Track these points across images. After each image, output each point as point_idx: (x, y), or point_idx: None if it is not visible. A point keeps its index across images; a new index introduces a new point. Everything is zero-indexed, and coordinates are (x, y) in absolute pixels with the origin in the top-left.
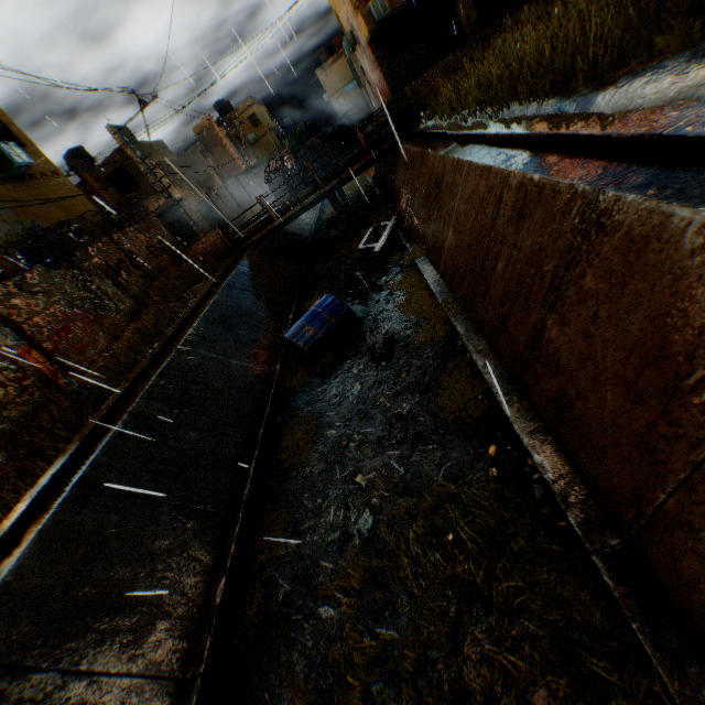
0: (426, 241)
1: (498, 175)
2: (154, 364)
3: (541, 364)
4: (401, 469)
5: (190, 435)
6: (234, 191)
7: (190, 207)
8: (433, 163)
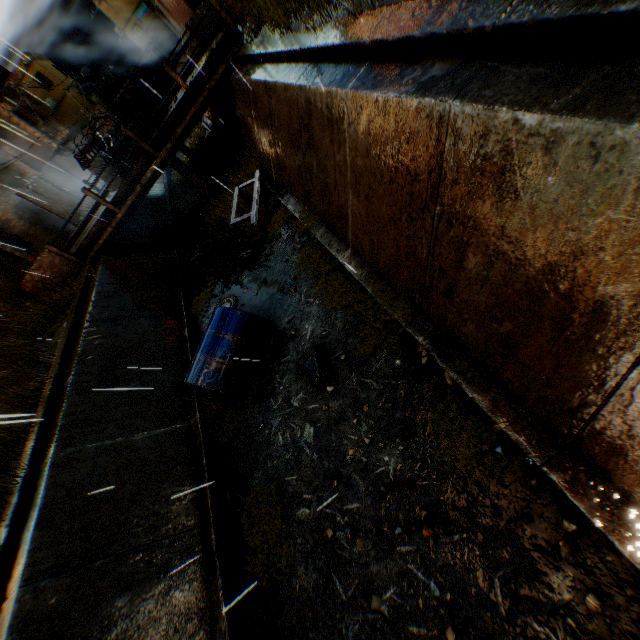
0: (314, 203)
1: (422, 114)
2: (29, 495)
3: (633, 443)
4: (432, 585)
5: (118, 604)
6: (56, 178)
7: (8, 217)
8: (287, 98)
